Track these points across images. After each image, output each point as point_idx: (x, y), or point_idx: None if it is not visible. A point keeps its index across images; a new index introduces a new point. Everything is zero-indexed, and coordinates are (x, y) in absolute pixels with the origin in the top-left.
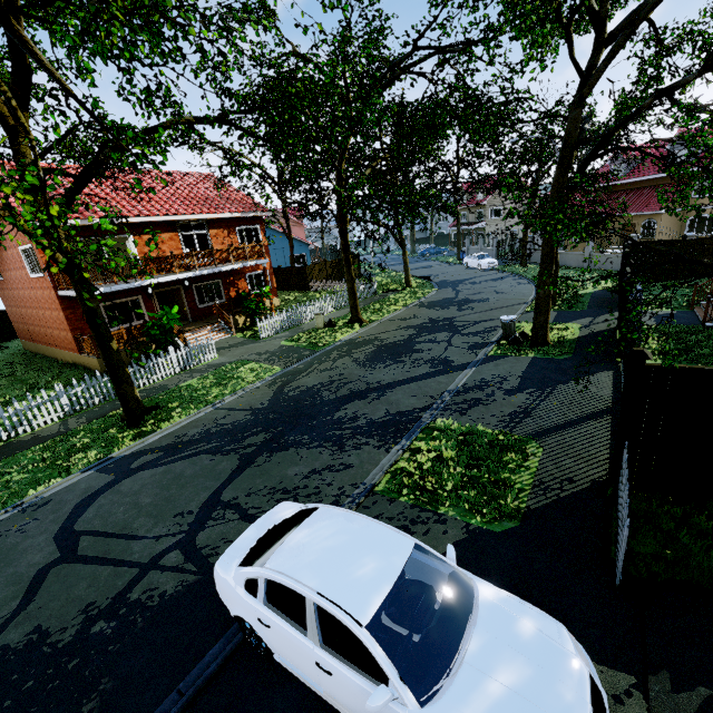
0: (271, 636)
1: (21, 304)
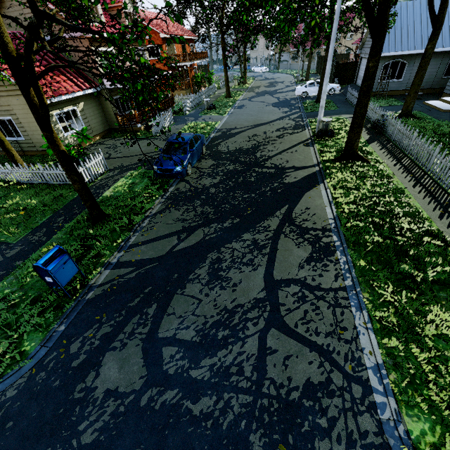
0: (309, 91)
1: None
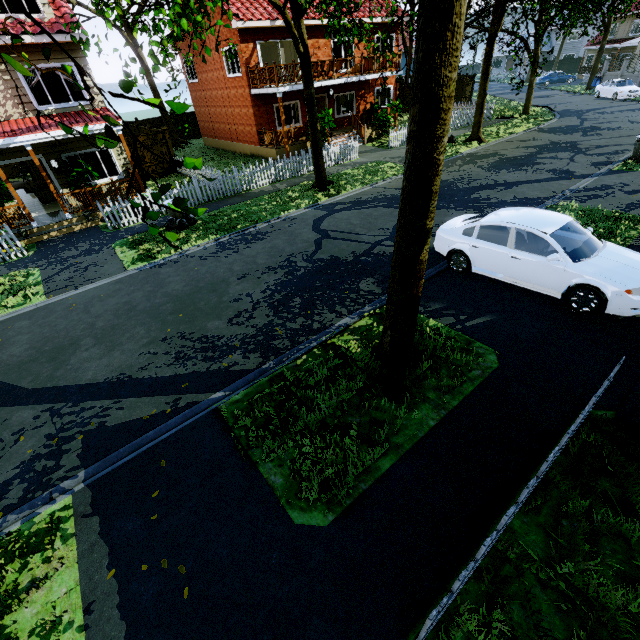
0: (476, 254)
1: (211, 104)
